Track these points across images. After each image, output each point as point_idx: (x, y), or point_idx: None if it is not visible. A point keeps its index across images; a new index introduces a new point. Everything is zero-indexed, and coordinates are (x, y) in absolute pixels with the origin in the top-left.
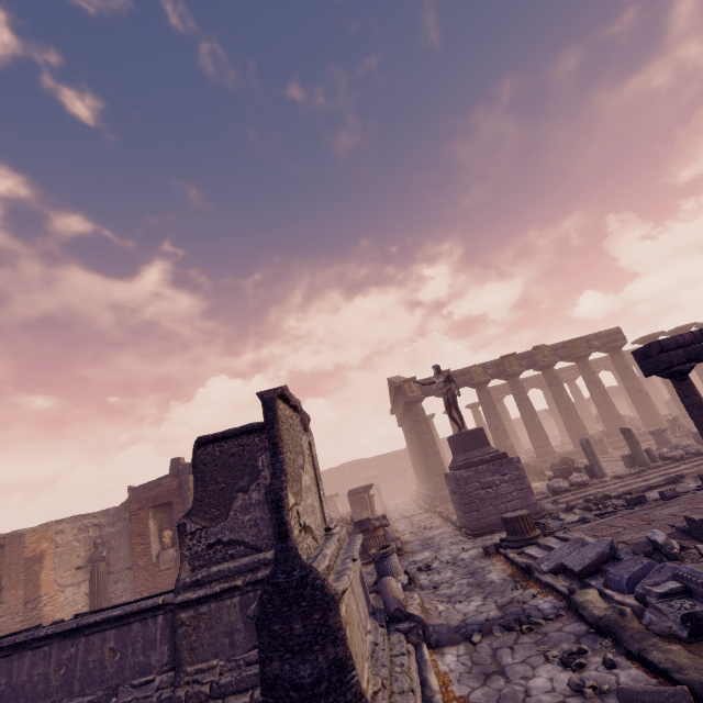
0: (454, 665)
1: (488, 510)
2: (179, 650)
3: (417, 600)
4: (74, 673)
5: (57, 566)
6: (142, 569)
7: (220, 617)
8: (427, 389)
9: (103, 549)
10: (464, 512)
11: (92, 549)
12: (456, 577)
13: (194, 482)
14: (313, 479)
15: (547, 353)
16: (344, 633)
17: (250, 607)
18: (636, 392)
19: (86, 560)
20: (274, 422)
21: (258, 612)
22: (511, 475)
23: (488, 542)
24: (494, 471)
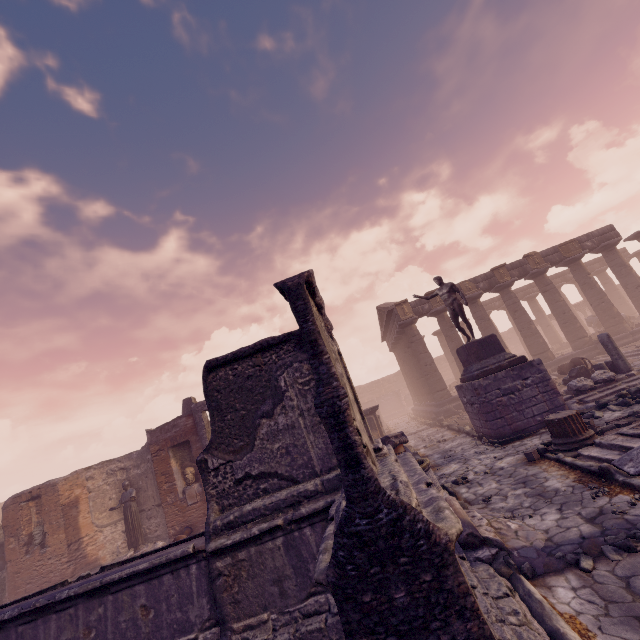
0: (576, 603)
1: (512, 416)
2: (221, 605)
3: (485, 519)
4: (105, 636)
5: (92, 509)
6: (170, 505)
7: (263, 563)
8: (420, 310)
9: (132, 490)
10: (485, 421)
11: (122, 491)
12: (505, 487)
13: (210, 412)
14: (351, 393)
15: (538, 259)
16: (474, 599)
17: (318, 568)
18: (634, 288)
19: (118, 501)
20: (306, 313)
21: (334, 577)
22: (533, 378)
23: (521, 448)
24: (515, 376)
